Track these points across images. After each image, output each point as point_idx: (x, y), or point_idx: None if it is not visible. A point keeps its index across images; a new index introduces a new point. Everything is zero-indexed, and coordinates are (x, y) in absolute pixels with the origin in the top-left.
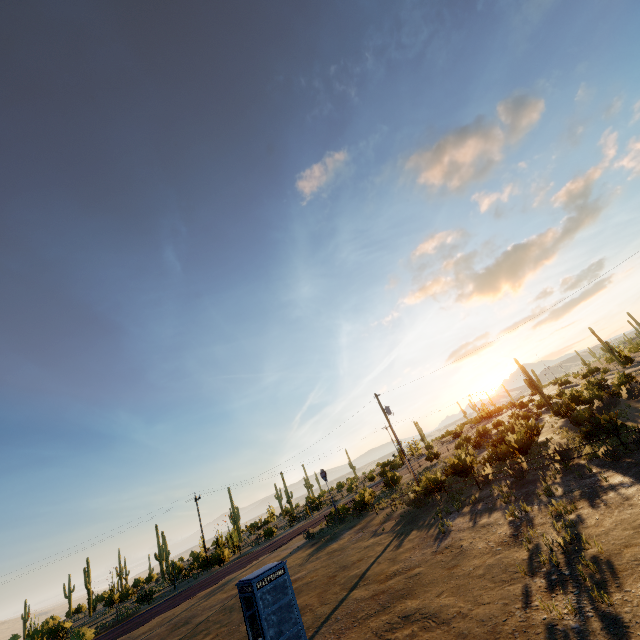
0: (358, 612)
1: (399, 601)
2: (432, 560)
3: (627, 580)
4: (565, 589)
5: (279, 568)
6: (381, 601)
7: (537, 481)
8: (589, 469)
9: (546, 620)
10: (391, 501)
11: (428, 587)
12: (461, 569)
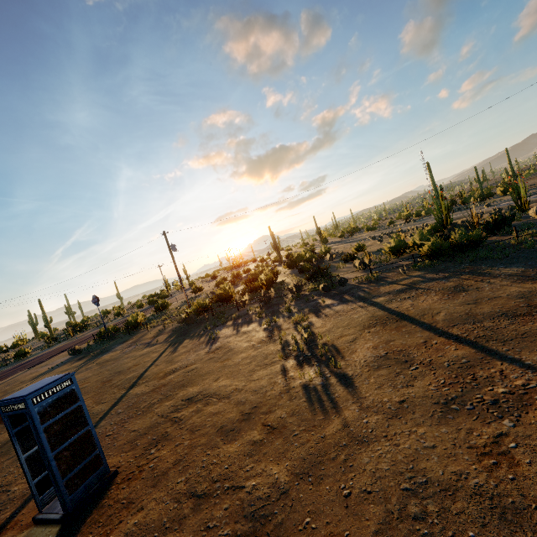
0: (140, 403)
1: (181, 389)
2: (206, 358)
3: (346, 354)
4: (310, 364)
5: (65, 380)
6: (163, 392)
7: (279, 304)
8: (313, 297)
9: (302, 383)
10: (161, 321)
11: (206, 376)
12: (232, 361)
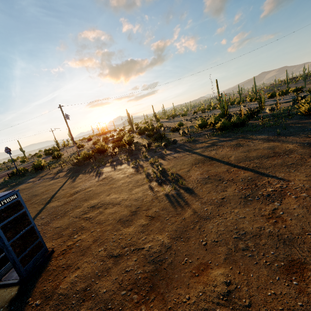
0: (58, 212)
1: (85, 202)
2: (98, 184)
3: (186, 178)
4: (166, 183)
5: (12, 195)
6: (72, 204)
7: (138, 154)
8: (158, 149)
9: (164, 193)
10: (58, 165)
11: (100, 194)
12: (116, 185)
